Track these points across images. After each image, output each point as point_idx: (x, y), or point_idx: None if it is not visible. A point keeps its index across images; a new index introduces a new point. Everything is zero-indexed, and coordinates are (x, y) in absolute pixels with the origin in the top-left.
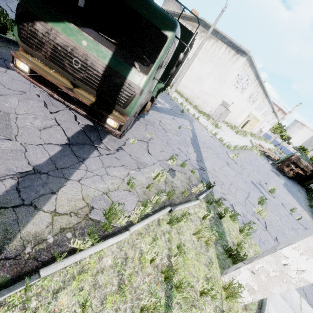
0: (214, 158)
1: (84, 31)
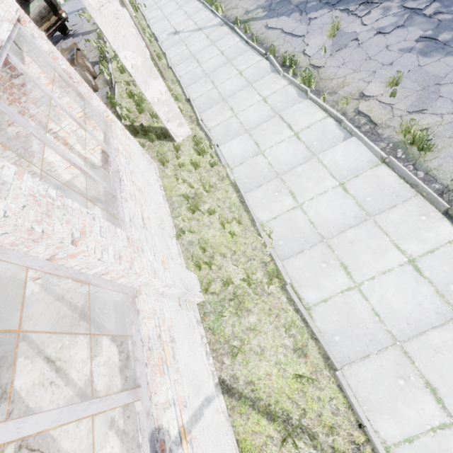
0: (82, 4)
1: (32, 2)
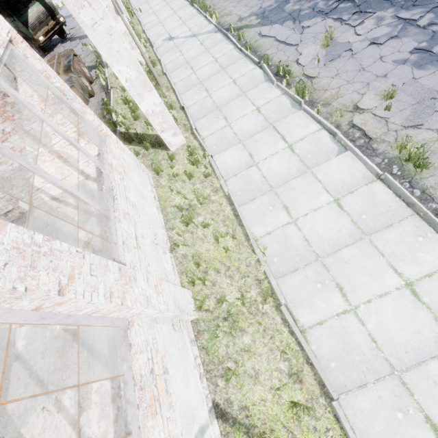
0: None
1: (31, 7)
